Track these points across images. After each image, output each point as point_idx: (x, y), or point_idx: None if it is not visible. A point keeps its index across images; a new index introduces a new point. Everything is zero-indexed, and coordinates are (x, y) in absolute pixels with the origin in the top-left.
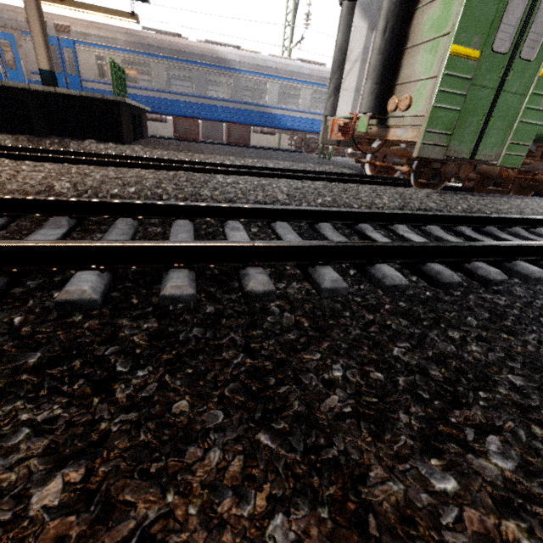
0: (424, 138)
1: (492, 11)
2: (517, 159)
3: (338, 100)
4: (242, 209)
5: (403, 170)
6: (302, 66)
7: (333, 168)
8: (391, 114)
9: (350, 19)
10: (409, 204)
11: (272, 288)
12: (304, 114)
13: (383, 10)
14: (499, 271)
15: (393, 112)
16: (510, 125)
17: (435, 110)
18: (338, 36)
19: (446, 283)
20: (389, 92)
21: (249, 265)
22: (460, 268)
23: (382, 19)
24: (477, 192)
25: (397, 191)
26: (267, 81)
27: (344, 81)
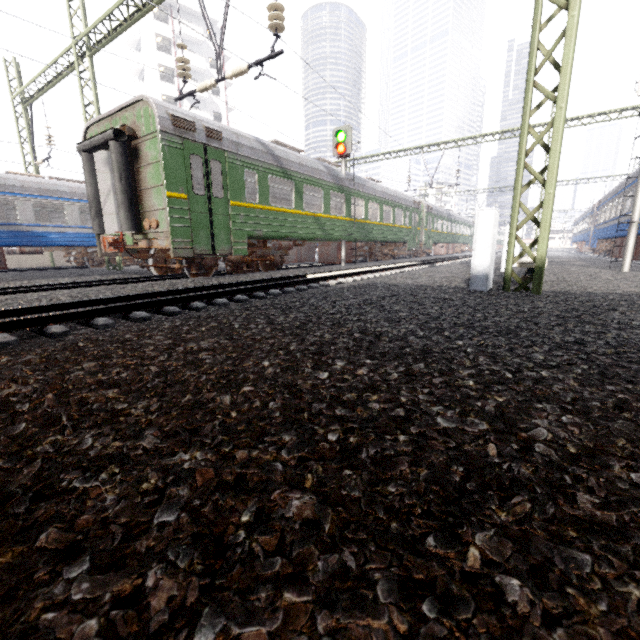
0: (174, 245)
1: (184, 175)
2: (243, 250)
3: (104, 222)
4: (31, 309)
5: (176, 267)
6: (58, 184)
7: (122, 276)
8: (149, 230)
9: (93, 165)
10: (174, 287)
11: (67, 329)
12: (76, 229)
13: (114, 167)
14: (201, 303)
15: (150, 229)
16: (228, 232)
17: (173, 228)
18: (86, 176)
19: (172, 313)
20: (142, 216)
21: (49, 325)
22: (187, 308)
23: (115, 172)
24: (236, 273)
25: (171, 282)
26: (14, 199)
27: (103, 207)
